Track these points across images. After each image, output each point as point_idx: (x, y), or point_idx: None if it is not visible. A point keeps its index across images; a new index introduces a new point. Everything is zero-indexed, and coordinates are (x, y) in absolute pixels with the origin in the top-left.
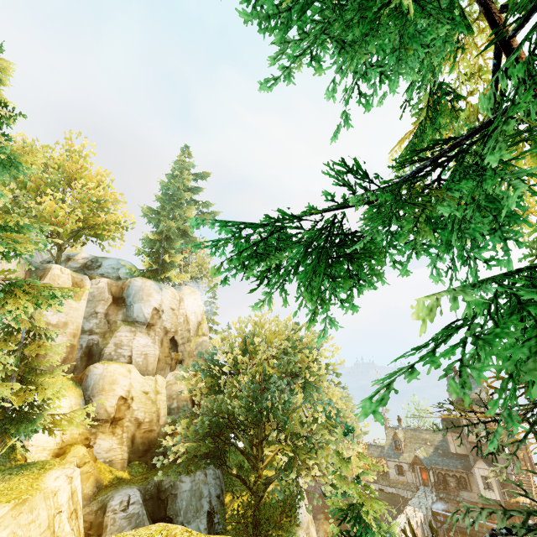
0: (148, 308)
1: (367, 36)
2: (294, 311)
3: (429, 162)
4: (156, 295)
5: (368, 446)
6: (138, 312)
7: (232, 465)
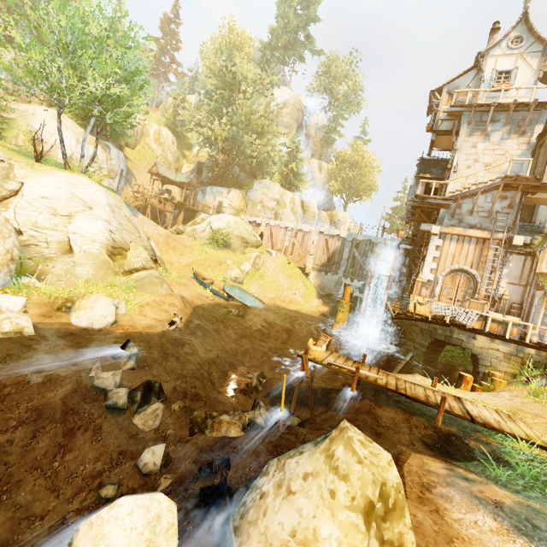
0: None
1: None
2: None
3: None
4: None
5: None
6: None
7: None
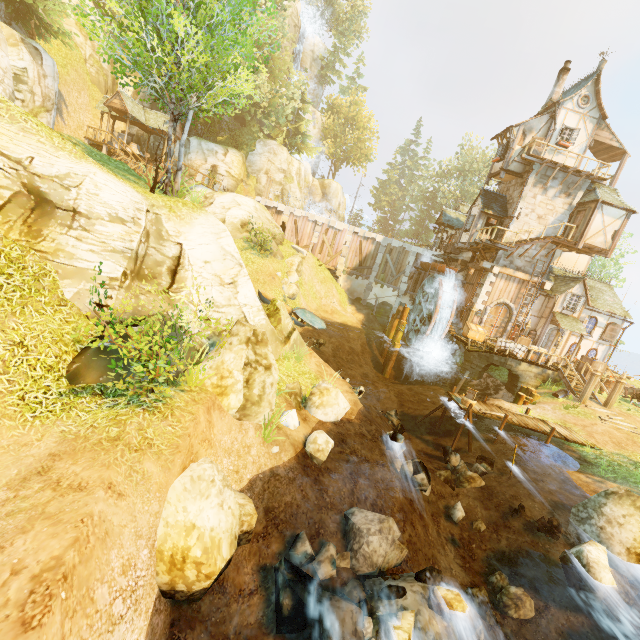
0: None
1: None
2: None
3: None
4: None
5: None
6: None
7: None
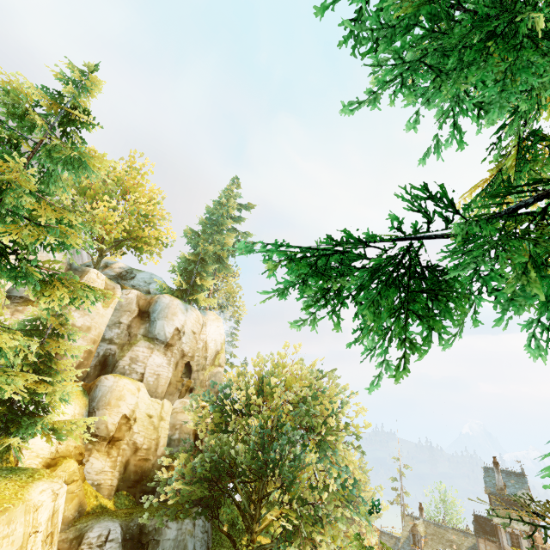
0: (171, 327)
1: (470, 64)
2: (349, 346)
3: (532, 199)
4: (181, 315)
5: (380, 534)
6: (160, 329)
7: (224, 520)
